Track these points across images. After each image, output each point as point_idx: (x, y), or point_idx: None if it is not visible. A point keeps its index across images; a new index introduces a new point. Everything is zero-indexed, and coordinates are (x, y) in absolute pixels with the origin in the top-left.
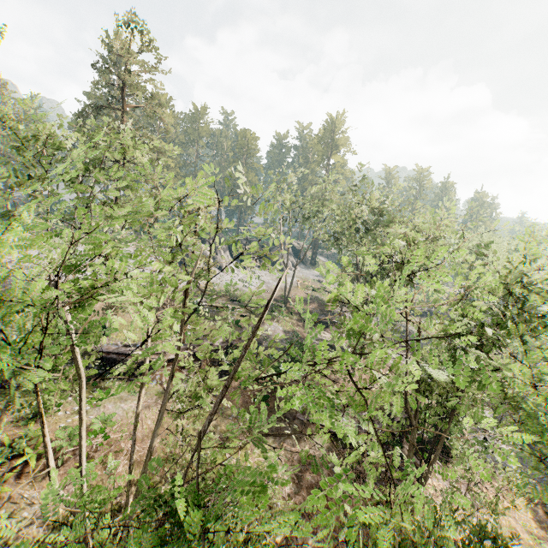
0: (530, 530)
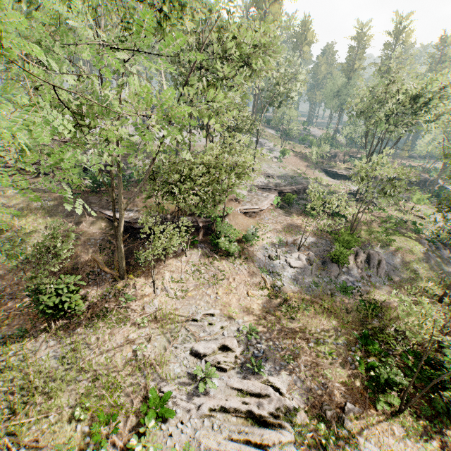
0: (245, 309)
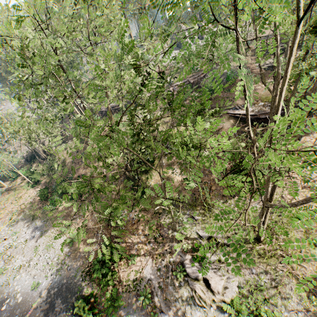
0: None
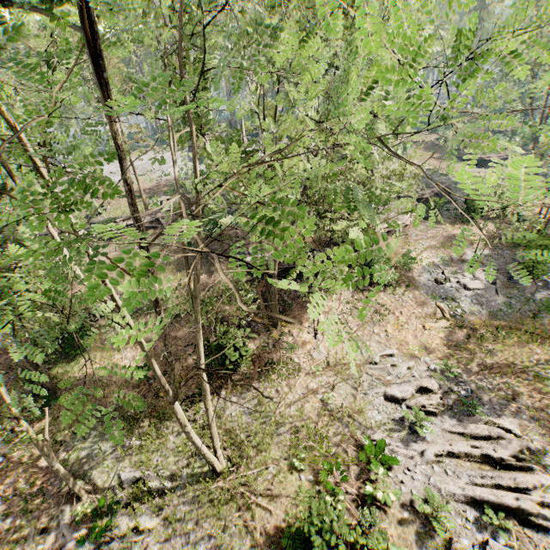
0: (427, 345)
